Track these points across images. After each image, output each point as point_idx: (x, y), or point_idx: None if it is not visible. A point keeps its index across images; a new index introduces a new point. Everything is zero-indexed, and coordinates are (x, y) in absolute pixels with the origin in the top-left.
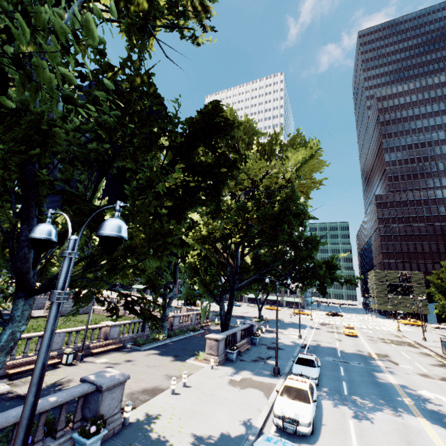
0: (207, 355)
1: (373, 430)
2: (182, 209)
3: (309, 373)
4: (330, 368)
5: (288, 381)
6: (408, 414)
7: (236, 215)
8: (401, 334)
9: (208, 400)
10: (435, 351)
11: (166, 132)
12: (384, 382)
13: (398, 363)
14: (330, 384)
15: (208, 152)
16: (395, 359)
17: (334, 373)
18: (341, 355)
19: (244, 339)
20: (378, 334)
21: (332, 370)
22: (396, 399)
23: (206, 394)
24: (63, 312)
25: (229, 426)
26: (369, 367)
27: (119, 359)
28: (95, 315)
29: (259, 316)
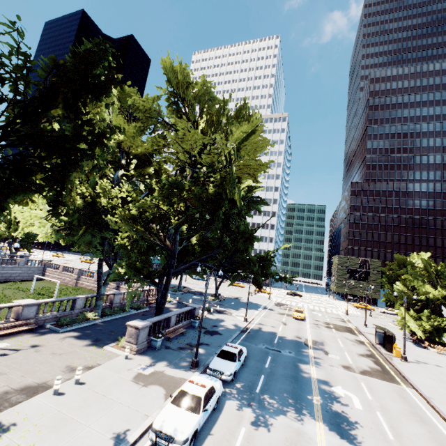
0: (126, 343)
1: (262, 440)
2: (4, 190)
3: (225, 368)
4: (258, 359)
5: (187, 385)
6: (309, 417)
7: (170, 195)
8: (347, 318)
9: (93, 403)
10: (369, 339)
11: (2, 74)
12: (303, 376)
13: (328, 352)
14: (247, 378)
15: (66, 111)
16: (328, 348)
17: (259, 364)
18: (277, 342)
19: (182, 322)
20: (325, 318)
21: (258, 360)
22: (306, 398)
23: (96, 394)
24: (7, 278)
25: (95, 442)
26: (298, 357)
27: (24, 343)
28: (45, 283)
29: (215, 294)
